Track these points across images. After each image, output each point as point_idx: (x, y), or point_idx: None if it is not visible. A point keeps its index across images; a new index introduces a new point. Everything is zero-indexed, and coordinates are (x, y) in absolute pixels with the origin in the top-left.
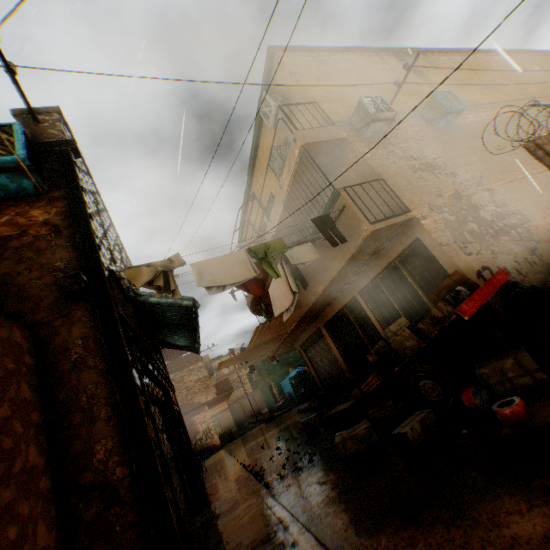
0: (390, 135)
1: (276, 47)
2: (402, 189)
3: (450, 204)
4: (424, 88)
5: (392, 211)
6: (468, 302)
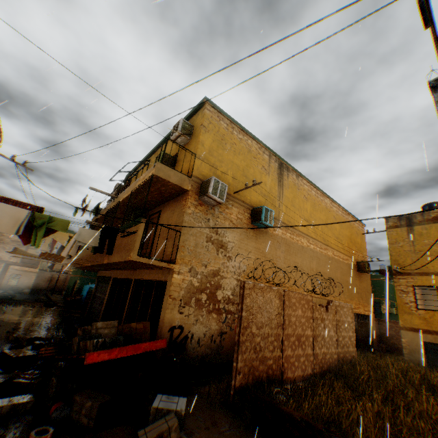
0: (219, 208)
1: (210, 101)
2: (186, 247)
3: (206, 275)
4: (274, 195)
5: (163, 256)
6: (104, 353)
